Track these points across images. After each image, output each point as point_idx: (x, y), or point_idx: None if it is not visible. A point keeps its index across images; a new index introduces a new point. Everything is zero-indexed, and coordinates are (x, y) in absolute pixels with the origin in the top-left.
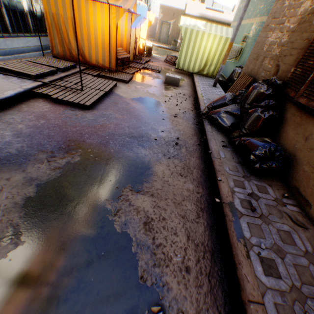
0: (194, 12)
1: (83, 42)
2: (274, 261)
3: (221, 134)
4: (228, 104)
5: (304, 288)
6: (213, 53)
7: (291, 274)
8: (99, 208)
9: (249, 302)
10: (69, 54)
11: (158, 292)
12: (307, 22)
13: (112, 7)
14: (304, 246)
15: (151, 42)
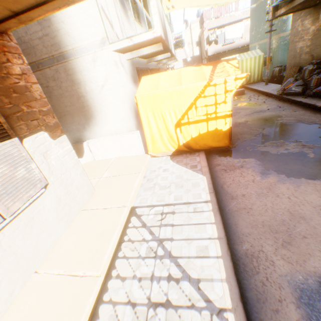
0: (214, 52)
1: None
2: None
3: (298, 96)
4: (293, 83)
5: None
6: (253, 68)
7: None
8: (276, 123)
9: None
10: None
11: (317, 124)
12: (317, 34)
13: None
14: None
15: None
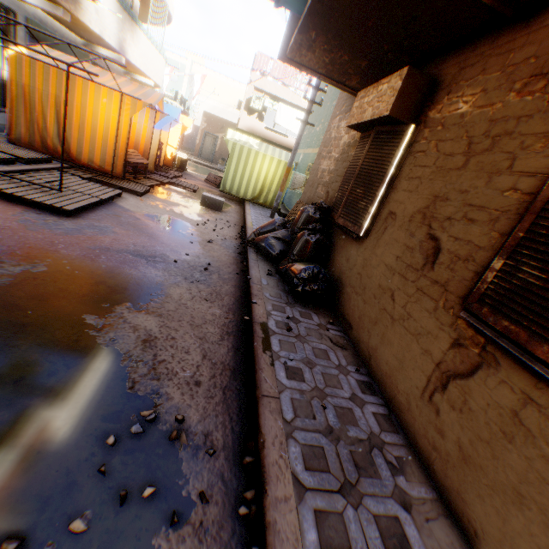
0: (249, 128)
1: (71, 131)
2: (302, 370)
3: (268, 264)
4: (278, 230)
5: (328, 389)
6: (271, 178)
7: (317, 380)
8: (75, 322)
9: (264, 397)
10: (43, 142)
11: (153, 401)
12: (346, 153)
13: (127, 96)
14: (339, 361)
15: (188, 155)
